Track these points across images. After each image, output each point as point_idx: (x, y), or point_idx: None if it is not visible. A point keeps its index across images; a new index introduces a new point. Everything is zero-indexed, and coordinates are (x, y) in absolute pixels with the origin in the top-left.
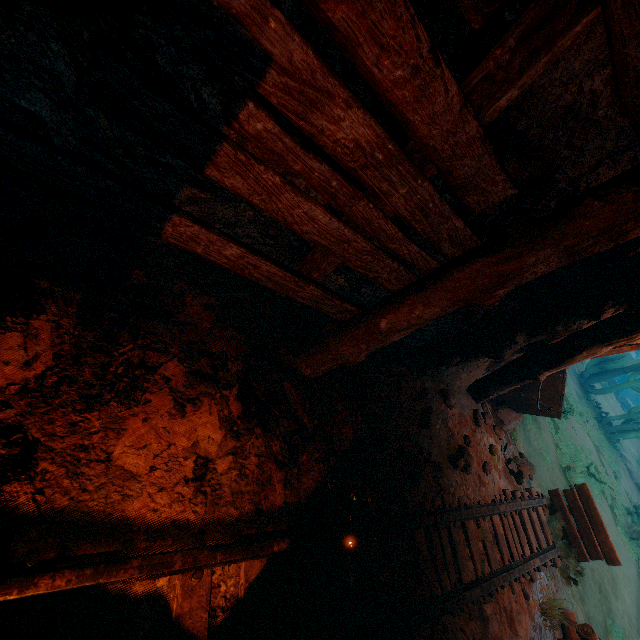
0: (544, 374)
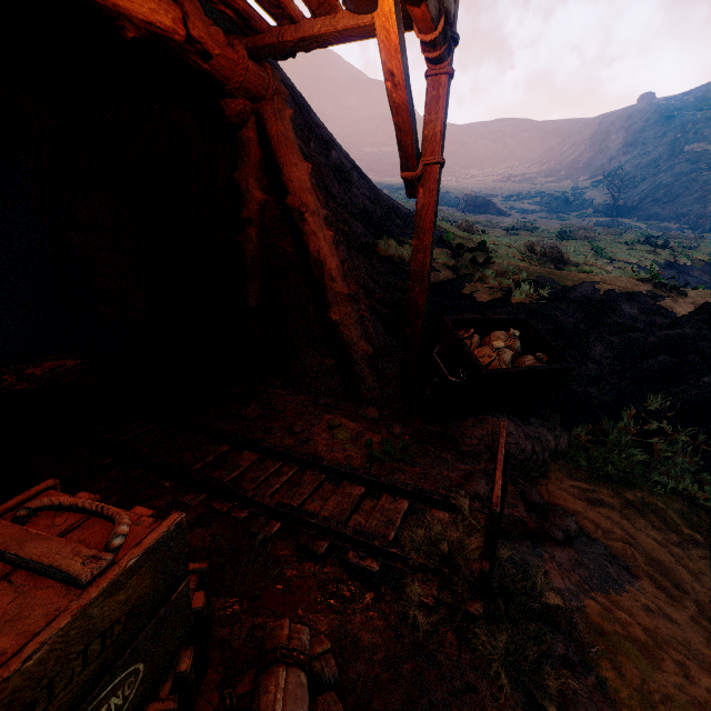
0: (328, 311)
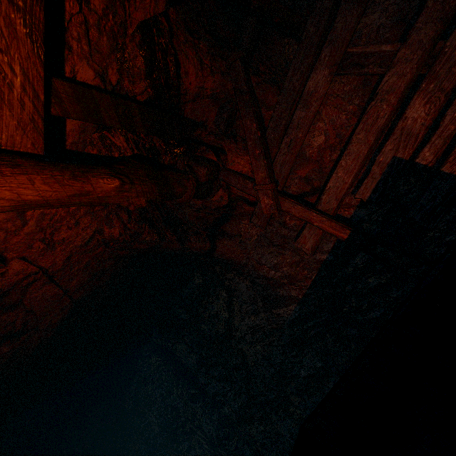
0: None
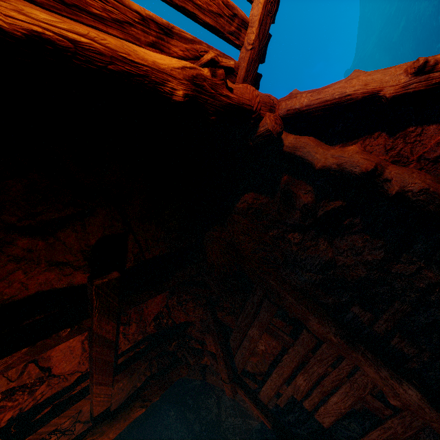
0: None
